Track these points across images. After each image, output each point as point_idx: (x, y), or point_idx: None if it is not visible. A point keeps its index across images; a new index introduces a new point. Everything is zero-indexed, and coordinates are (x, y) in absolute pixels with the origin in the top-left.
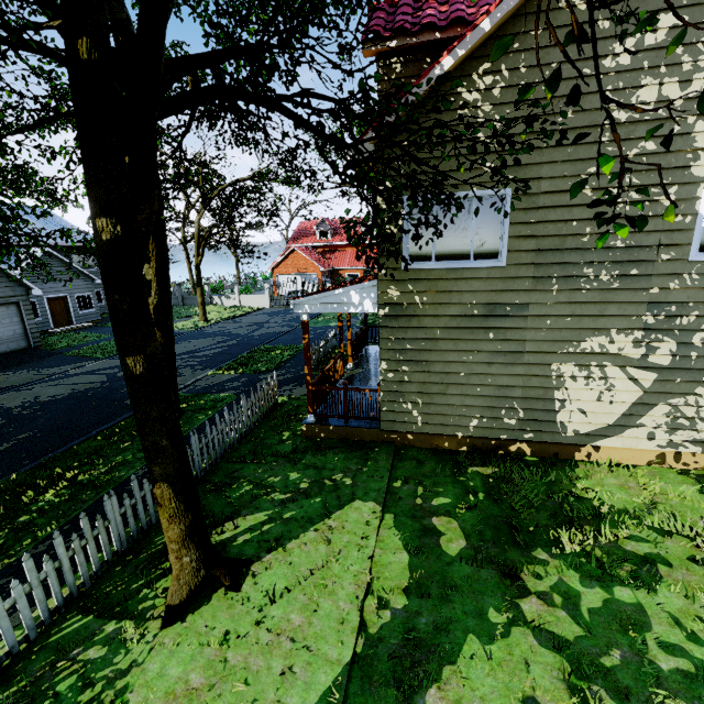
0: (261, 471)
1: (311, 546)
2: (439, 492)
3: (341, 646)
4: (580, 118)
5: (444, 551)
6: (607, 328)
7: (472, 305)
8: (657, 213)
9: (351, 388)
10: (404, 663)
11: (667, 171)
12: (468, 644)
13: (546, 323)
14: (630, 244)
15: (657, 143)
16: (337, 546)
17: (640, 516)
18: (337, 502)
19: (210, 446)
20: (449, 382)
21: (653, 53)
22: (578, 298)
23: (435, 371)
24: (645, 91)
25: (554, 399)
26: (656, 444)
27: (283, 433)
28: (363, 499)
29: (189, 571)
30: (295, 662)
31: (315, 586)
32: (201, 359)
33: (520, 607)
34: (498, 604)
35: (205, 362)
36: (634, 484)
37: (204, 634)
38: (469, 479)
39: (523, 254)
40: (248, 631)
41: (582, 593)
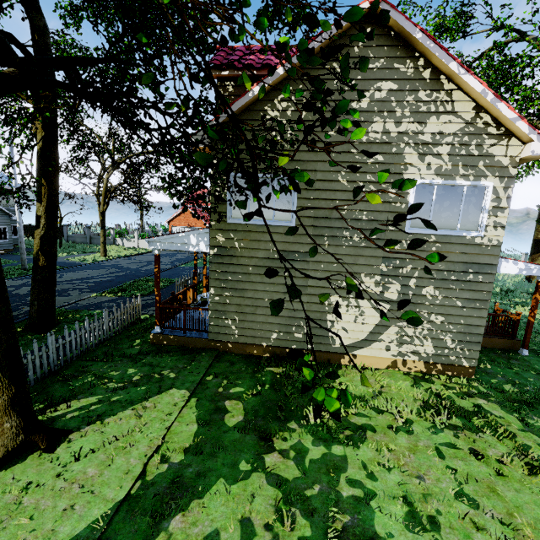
0: (106, 367)
1: (125, 420)
2: (238, 383)
3: (119, 489)
4: (339, 136)
5: (225, 423)
6: (359, 272)
7: (273, 251)
8: (385, 200)
9: (189, 307)
10: (164, 499)
11: (390, 174)
12: (217, 484)
13: (321, 267)
14: (371, 218)
15: (384, 157)
16: (145, 420)
17: (369, 400)
18: (158, 389)
19: (67, 346)
20: (257, 305)
21: (380, 103)
22: (340, 251)
23: (248, 296)
24: (376, 125)
25: (327, 320)
26: (391, 354)
27: (135, 341)
28: (179, 388)
29: (9, 435)
30: (78, 502)
31: (116, 448)
32: (91, 284)
33: (264, 460)
34: (250, 458)
35: (93, 287)
36: (373, 380)
37: (9, 484)
38: (263, 375)
39: (306, 219)
40: (46, 481)
41: (310, 449)
